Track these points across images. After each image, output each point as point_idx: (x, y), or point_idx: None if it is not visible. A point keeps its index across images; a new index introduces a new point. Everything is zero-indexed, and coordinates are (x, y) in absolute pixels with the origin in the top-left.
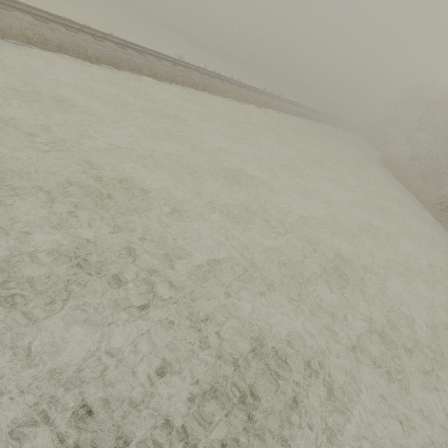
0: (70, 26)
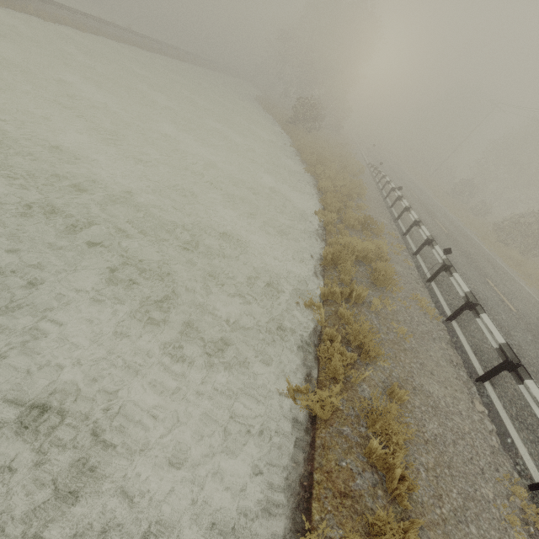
0: None
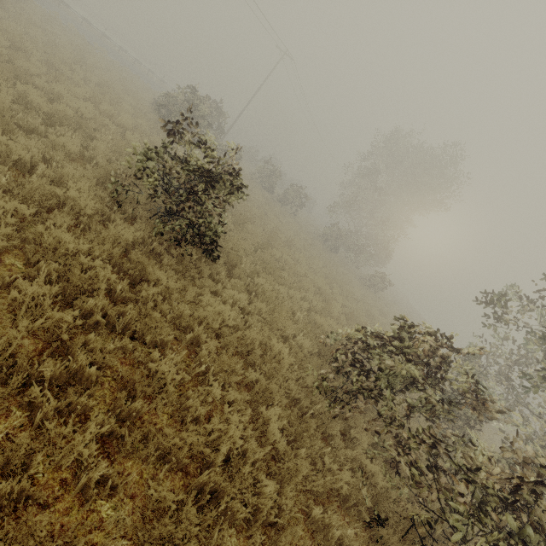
0: None
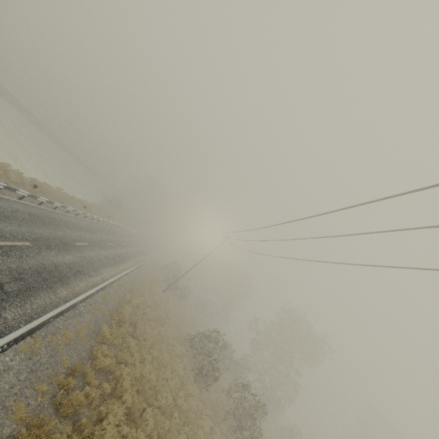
0: None
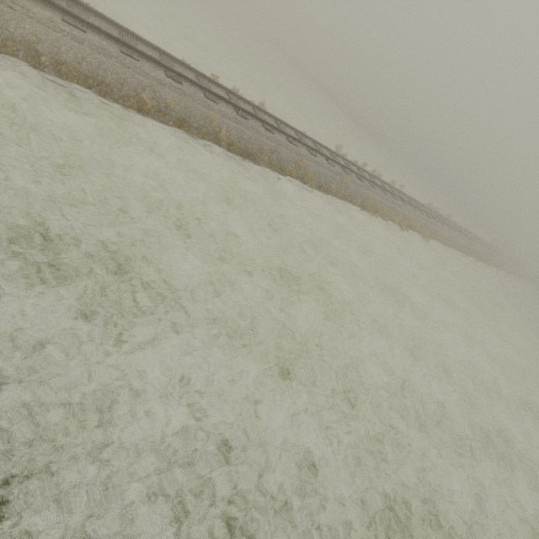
0: (211, 92)
